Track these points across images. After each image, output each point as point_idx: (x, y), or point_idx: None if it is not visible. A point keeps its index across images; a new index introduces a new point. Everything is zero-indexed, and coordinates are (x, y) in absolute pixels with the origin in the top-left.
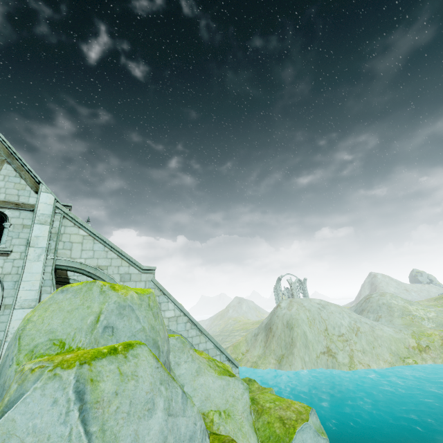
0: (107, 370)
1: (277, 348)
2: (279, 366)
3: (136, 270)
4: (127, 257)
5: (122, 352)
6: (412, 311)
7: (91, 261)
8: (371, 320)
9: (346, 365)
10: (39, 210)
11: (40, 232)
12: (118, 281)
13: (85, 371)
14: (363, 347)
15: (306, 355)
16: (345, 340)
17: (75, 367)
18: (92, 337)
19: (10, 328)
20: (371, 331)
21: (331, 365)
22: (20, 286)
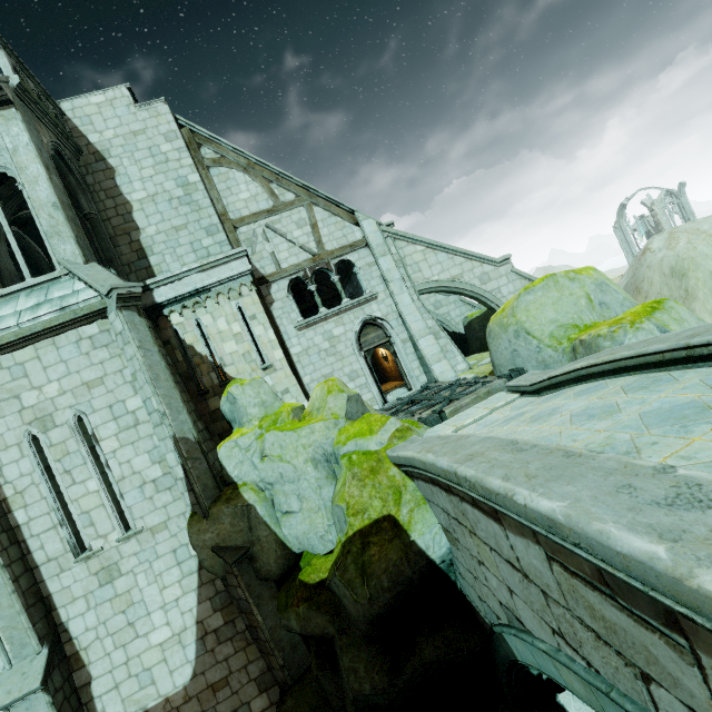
0: (665, 319)
1: None
2: None
3: (490, 266)
4: (475, 256)
5: (659, 308)
6: None
7: (443, 275)
8: None
9: None
10: (371, 242)
11: (387, 265)
12: (478, 286)
13: (655, 322)
14: None
15: None
16: None
17: (645, 321)
18: (597, 314)
19: (426, 355)
20: None
21: None
22: (406, 320)
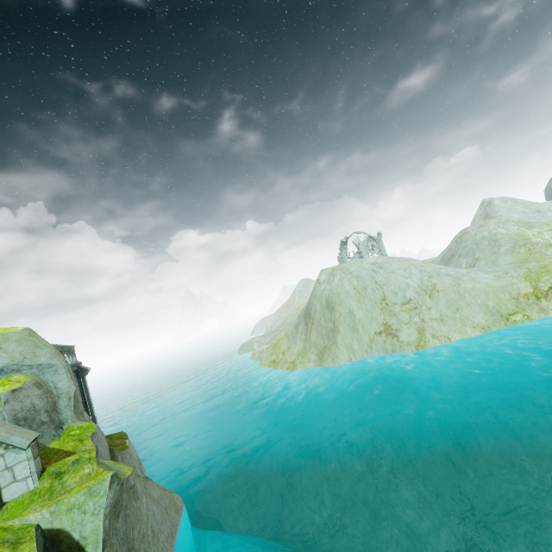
0: None
1: (318, 339)
2: (321, 363)
3: None
4: None
5: None
6: (531, 238)
7: None
8: (458, 269)
9: (412, 344)
10: None
11: None
12: None
13: None
14: (440, 312)
15: (354, 341)
16: (412, 309)
17: None
18: None
19: None
20: (454, 285)
21: (391, 348)
22: None
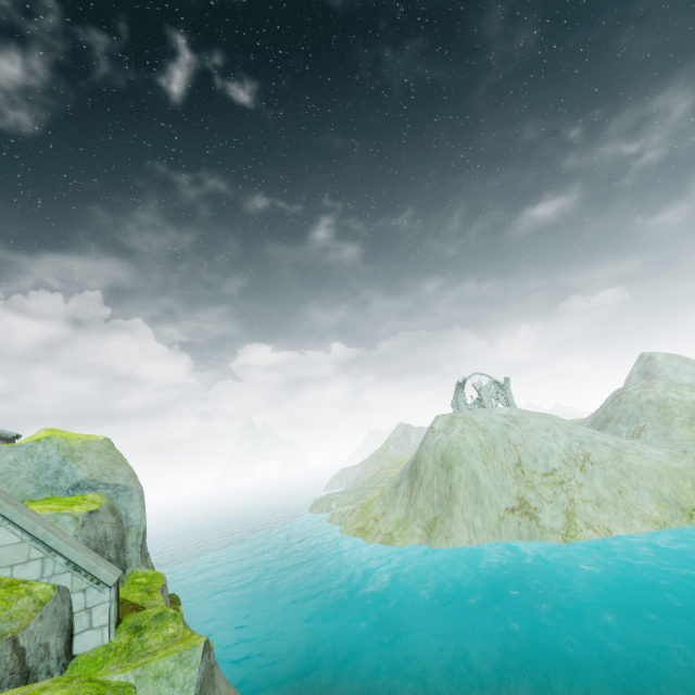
0: None
1: (427, 506)
2: (429, 540)
3: None
4: None
5: None
6: None
7: None
8: (618, 438)
9: (557, 532)
10: None
11: None
12: None
13: None
14: (596, 492)
15: (477, 517)
16: (557, 483)
17: None
18: None
19: None
20: (615, 459)
21: (528, 533)
22: None
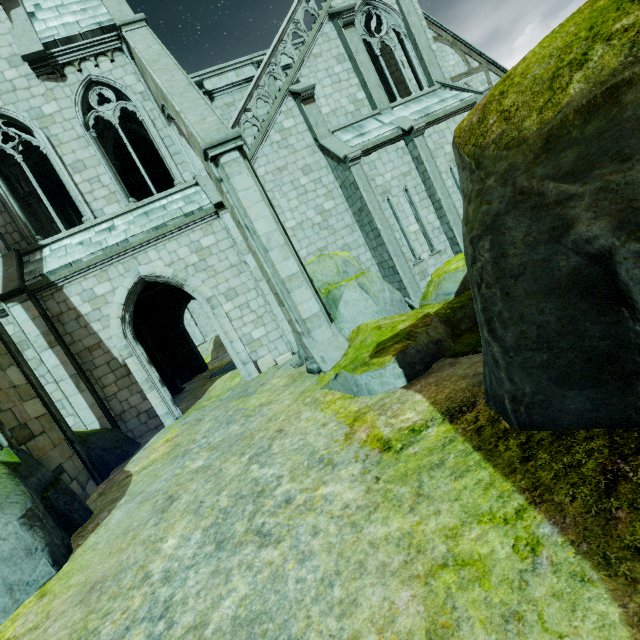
0: None
1: None
2: None
3: None
4: None
5: None
6: None
7: None
8: None
9: None
10: None
11: None
12: None
13: None
14: None
15: None
16: None
17: None
18: None
19: None
20: None
21: None
22: None
